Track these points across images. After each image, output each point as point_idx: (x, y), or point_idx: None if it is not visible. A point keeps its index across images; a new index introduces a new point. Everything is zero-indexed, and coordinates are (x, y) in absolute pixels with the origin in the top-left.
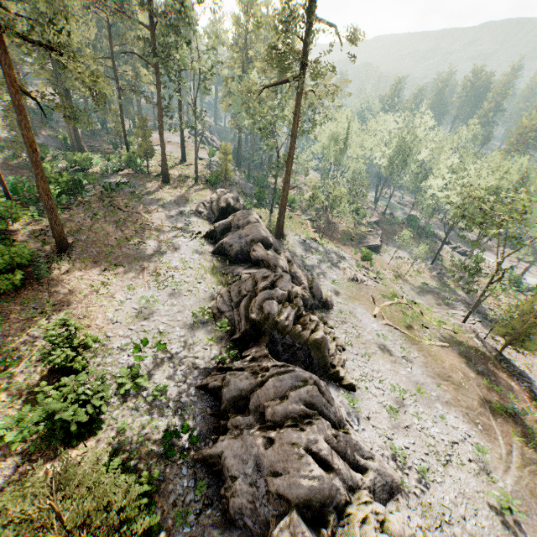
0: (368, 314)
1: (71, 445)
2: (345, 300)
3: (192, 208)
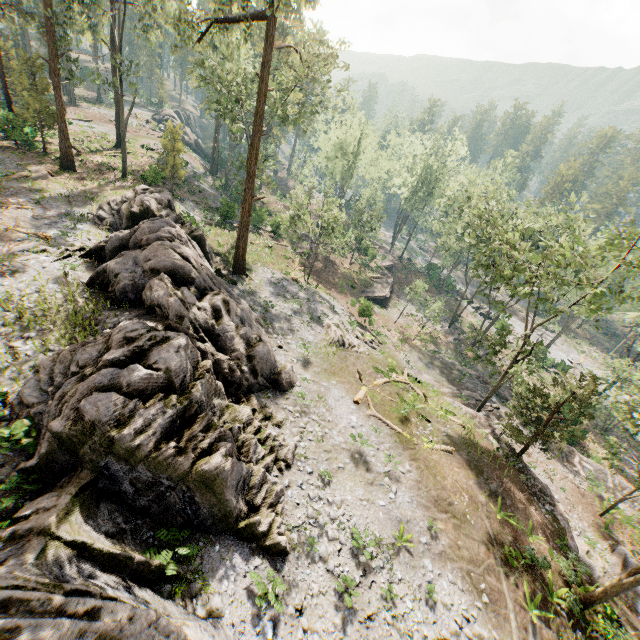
0: (348, 398)
1: None
2: (316, 376)
3: (92, 210)
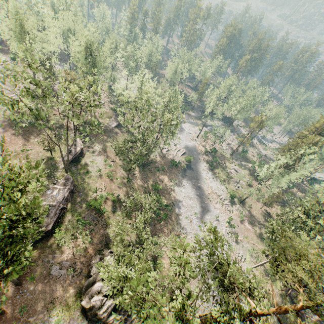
0: None
1: None
2: None
3: None
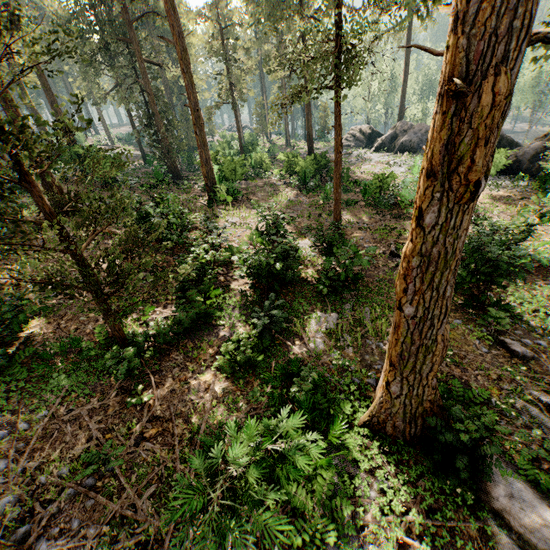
0: None
1: None
2: None
3: None
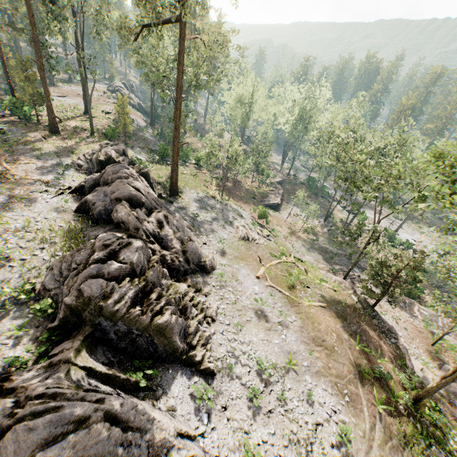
0: (252, 275)
1: None
2: (230, 261)
3: (73, 161)
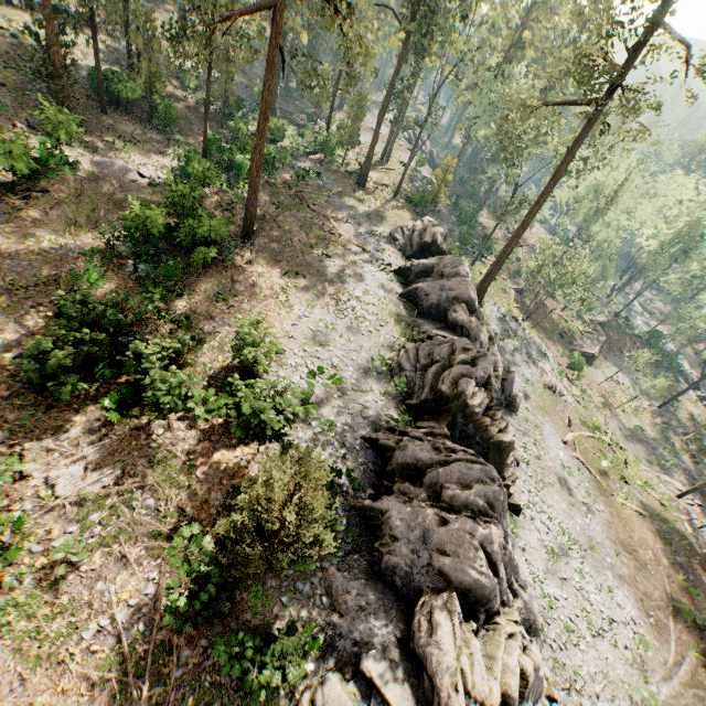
0: (557, 437)
1: (244, 442)
2: (533, 409)
3: (386, 230)
